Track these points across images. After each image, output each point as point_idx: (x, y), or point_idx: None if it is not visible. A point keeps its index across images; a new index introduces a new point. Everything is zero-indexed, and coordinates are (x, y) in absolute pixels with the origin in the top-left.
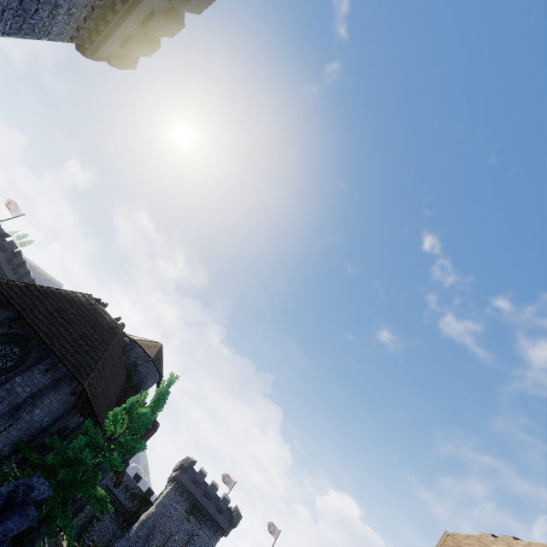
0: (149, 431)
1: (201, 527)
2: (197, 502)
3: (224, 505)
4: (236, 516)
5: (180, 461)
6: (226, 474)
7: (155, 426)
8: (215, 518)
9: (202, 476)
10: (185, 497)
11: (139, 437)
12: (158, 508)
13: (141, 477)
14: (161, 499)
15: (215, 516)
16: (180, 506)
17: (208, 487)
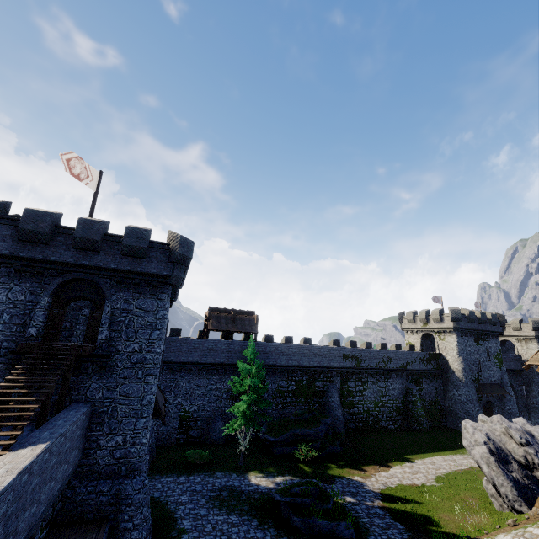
0: None
1: (488, 342)
2: (478, 331)
3: (495, 319)
4: (504, 319)
5: (425, 315)
6: (434, 297)
7: None
8: (493, 330)
9: (473, 314)
10: (468, 335)
11: None
12: (462, 355)
13: (400, 344)
14: (458, 348)
15: (492, 329)
16: (470, 342)
17: (478, 317)
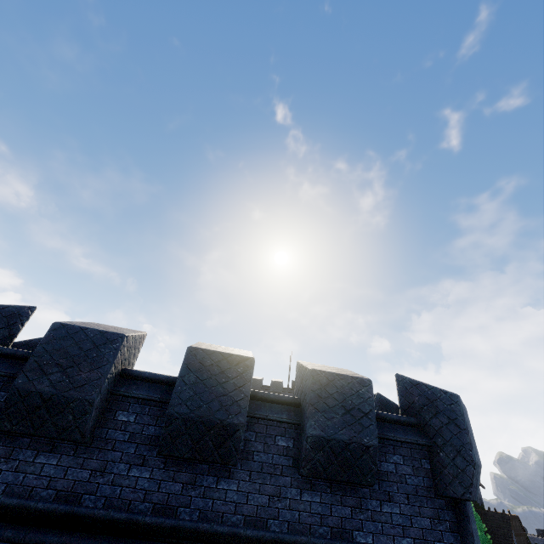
0: (509, 524)
1: None
2: None
3: None
4: None
5: None
6: None
7: (508, 518)
8: None
9: None
10: None
11: (508, 533)
12: None
13: None
14: None
15: None
16: None
17: None
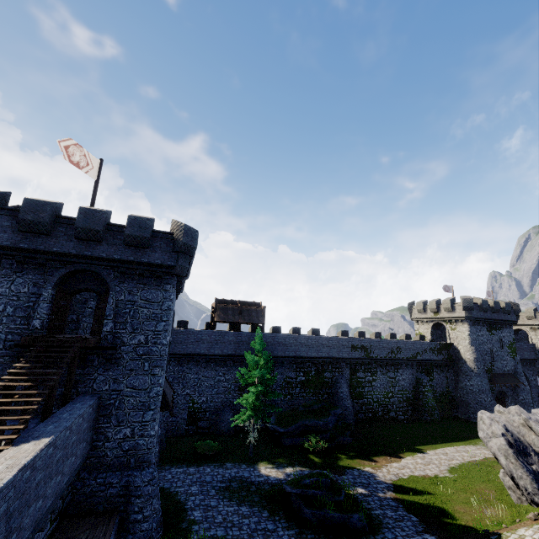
0: None
1: (501, 332)
2: (491, 320)
3: (509, 308)
4: (518, 308)
5: (435, 304)
6: (444, 286)
7: None
8: (507, 319)
9: (486, 303)
10: (480, 324)
11: None
12: (474, 345)
13: (409, 334)
14: (470, 338)
15: (506, 319)
16: (483, 331)
17: (491, 306)
